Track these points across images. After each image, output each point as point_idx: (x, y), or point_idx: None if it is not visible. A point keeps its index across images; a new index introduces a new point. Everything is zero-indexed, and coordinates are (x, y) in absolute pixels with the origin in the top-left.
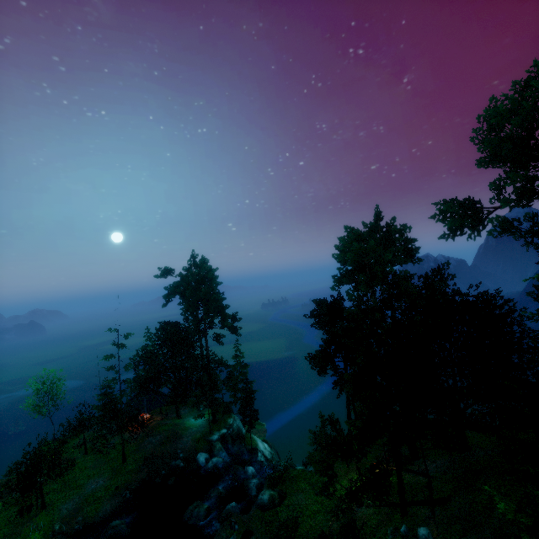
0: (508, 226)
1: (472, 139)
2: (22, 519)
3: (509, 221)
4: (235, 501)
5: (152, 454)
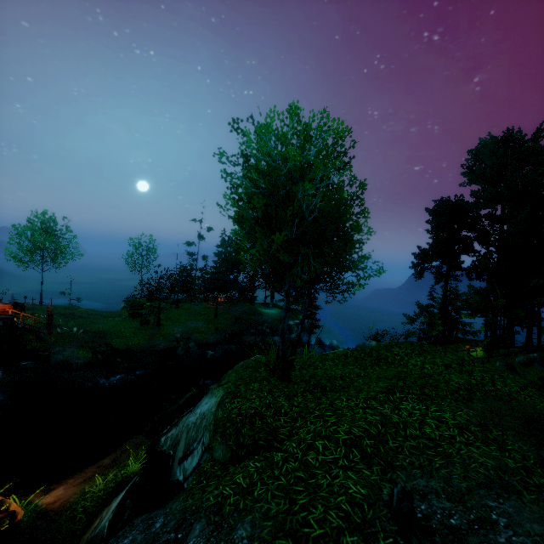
0: None
1: None
2: (143, 327)
3: None
4: None
5: (240, 317)
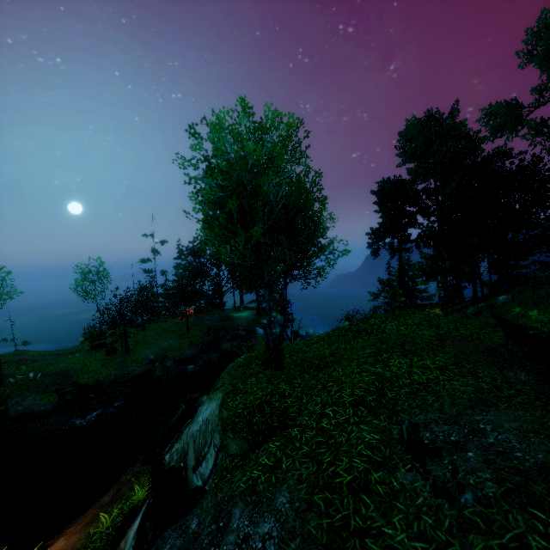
0: (542, 127)
1: (517, 53)
2: (110, 357)
3: (544, 122)
4: None
5: (213, 326)
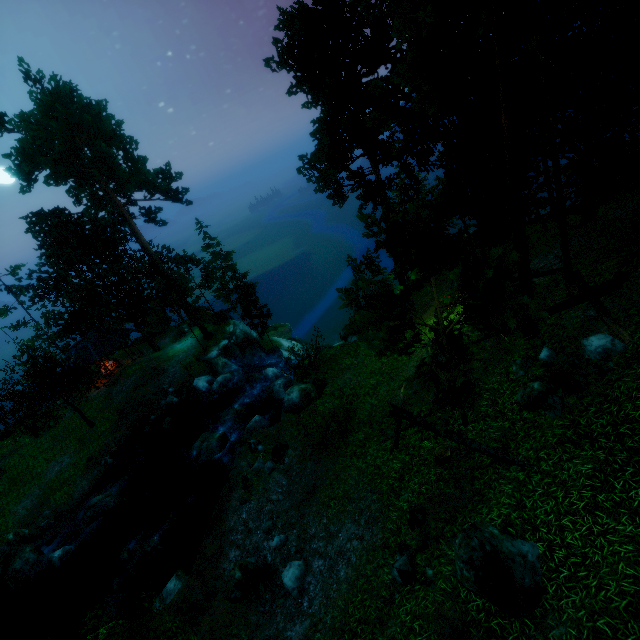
0: None
1: None
2: None
3: None
4: (262, 413)
5: (127, 404)
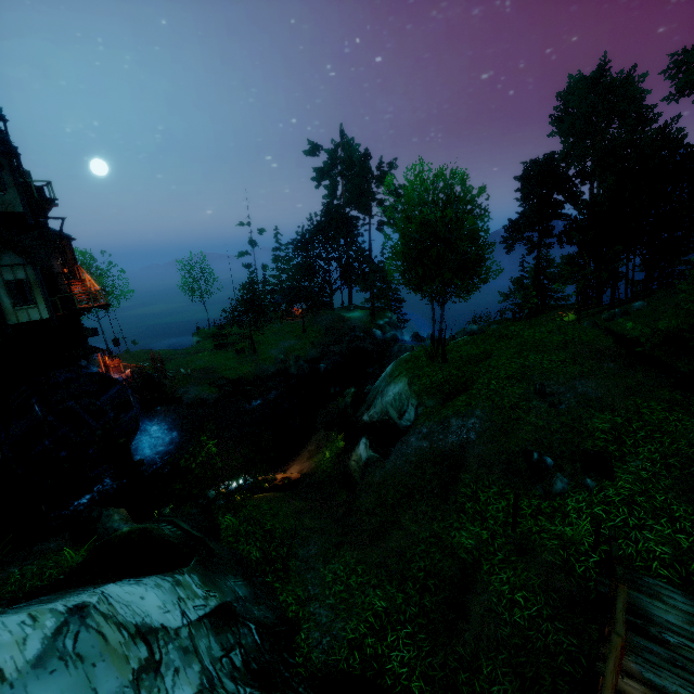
0: None
1: None
2: (240, 356)
3: None
4: None
5: (330, 327)
